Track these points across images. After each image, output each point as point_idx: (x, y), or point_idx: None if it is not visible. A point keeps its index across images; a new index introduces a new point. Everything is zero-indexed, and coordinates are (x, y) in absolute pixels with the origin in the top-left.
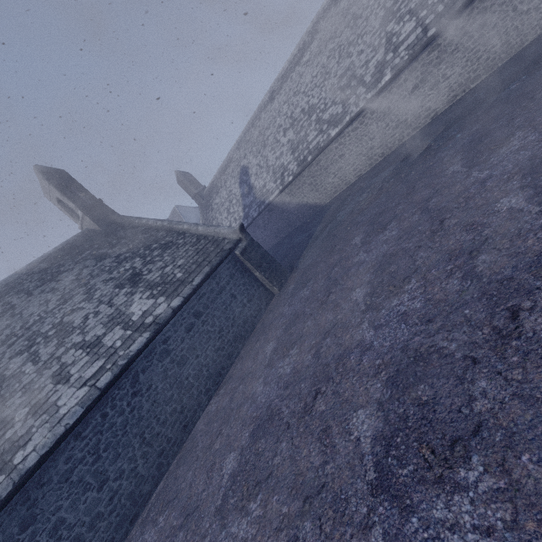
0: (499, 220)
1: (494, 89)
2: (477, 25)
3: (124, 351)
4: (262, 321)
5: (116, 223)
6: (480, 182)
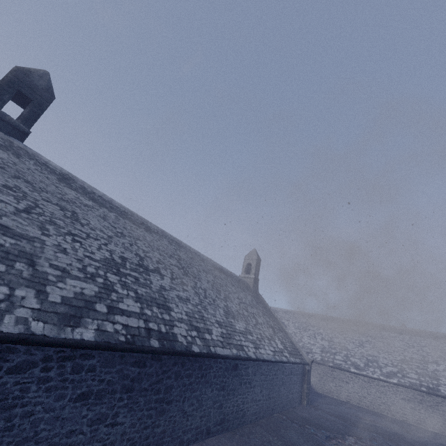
0: None
1: (445, 440)
2: (443, 408)
3: (280, 355)
4: (300, 408)
5: (257, 292)
6: None
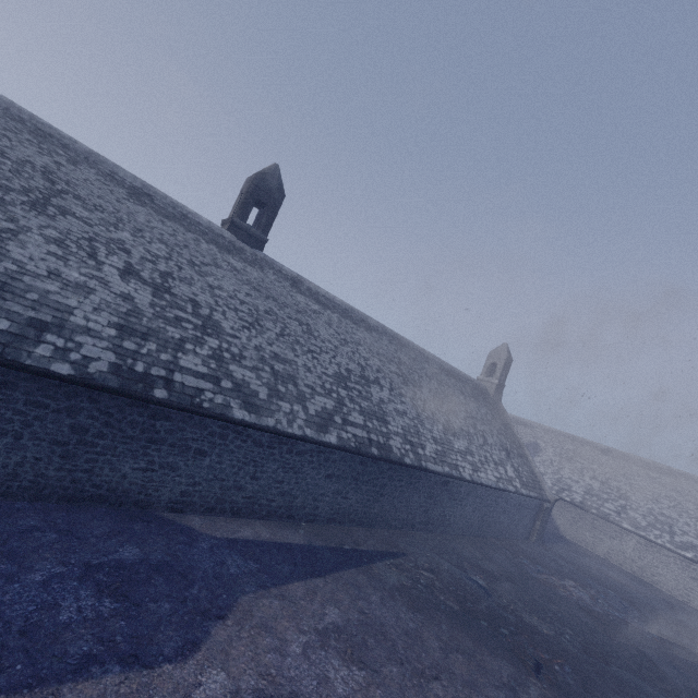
0: (697, 650)
1: None
2: None
3: (506, 483)
4: (523, 542)
5: (498, 403)
6: (697, 641)
